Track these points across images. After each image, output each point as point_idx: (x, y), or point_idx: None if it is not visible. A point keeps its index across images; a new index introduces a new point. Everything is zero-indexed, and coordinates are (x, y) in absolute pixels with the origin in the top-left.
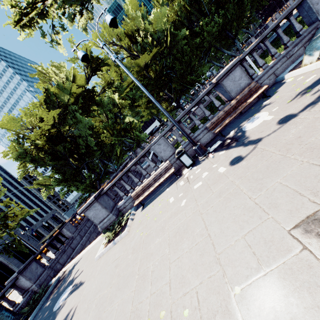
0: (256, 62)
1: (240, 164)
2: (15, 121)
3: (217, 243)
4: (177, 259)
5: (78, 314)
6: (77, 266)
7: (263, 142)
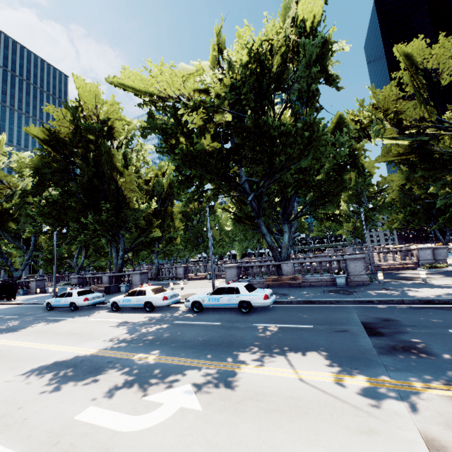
0: None
1: None
2: None
3: None
4: None
5: None
6: None
7: None
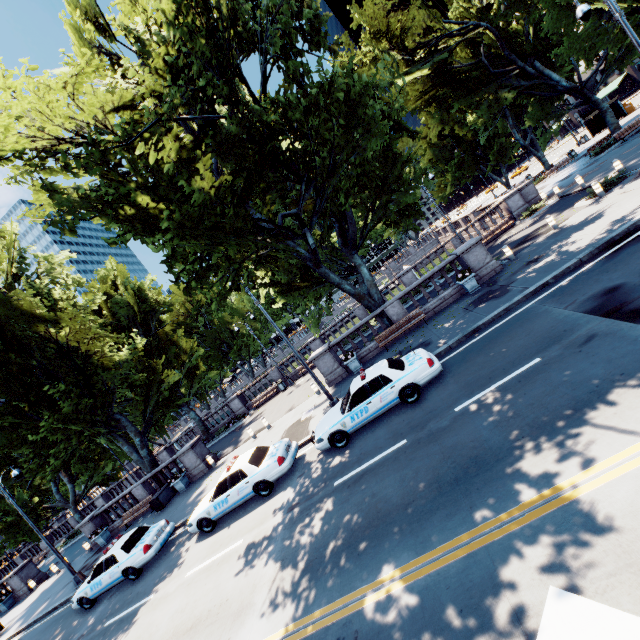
0: None
1: None
2: None
3: None
4: None
5: None
6: None
7: None
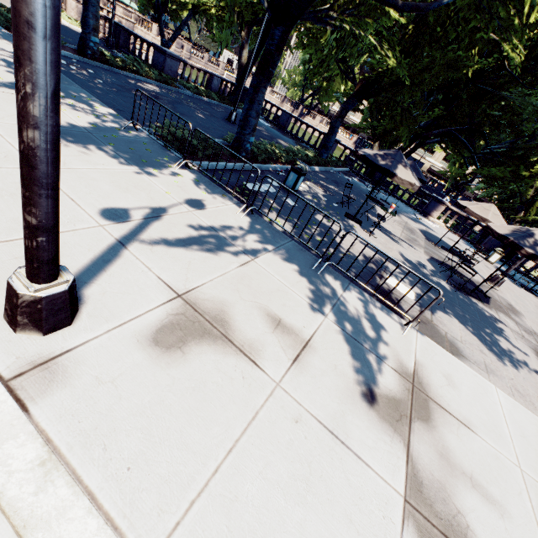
0: None
1: None
2: None
3: None
4: None
5: None
6: None
7: None
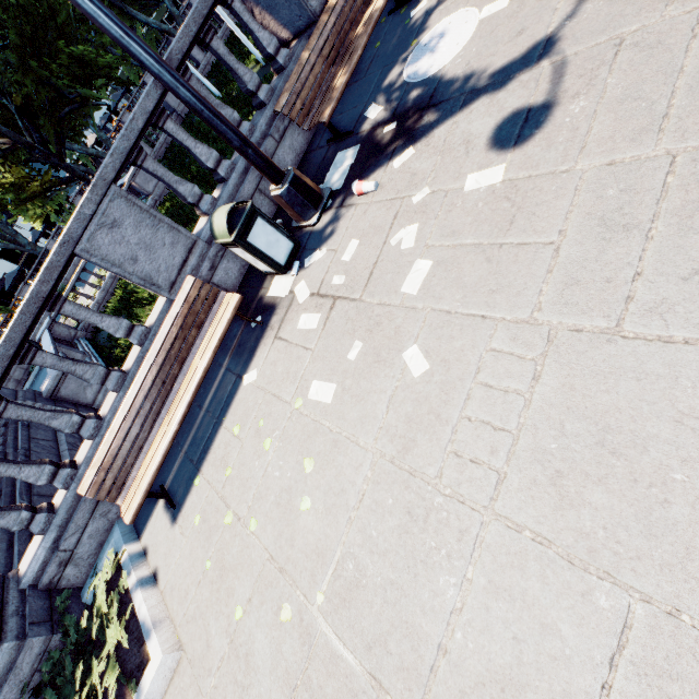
0: (231, 50)
1: (561, 118)
2: None
3: None
4: None
5: None
6: None
7: (579, 33)
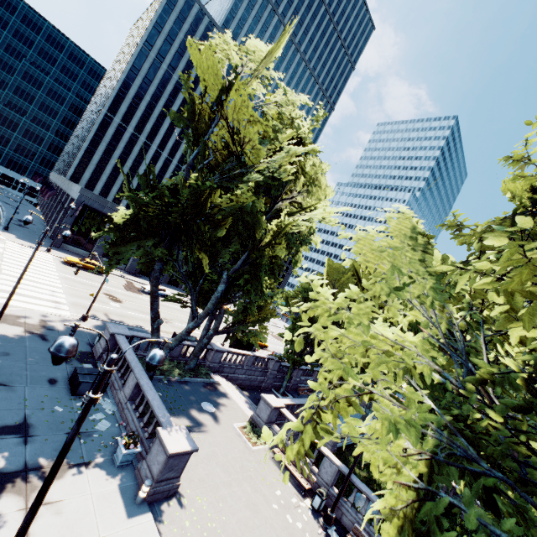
0: None
1: None
2: (337, 271)
3: (250, 534)
4: (241, 508)
5: (207, 436)
6: (224, 401)
7: None
